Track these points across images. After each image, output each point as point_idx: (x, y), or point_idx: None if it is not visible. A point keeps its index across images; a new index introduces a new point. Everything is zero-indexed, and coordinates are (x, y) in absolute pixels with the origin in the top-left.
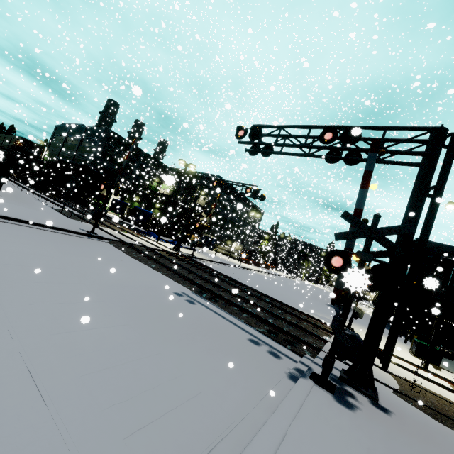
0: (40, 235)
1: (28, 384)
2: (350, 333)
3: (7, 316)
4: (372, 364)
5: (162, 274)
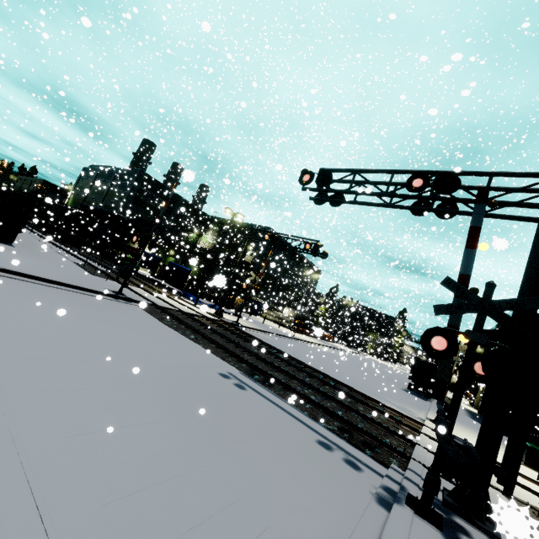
0: (58, 295)
1: (31, 521)
2: (462, 443)
3: (10, 409)
4: (488, 486)
5: (203, 348)
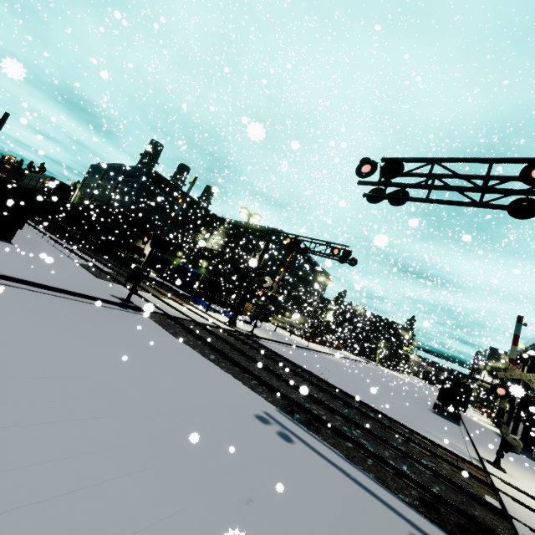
0: (55, 306)
1: None
2: None
3: None
4: None
5: (228, 374)
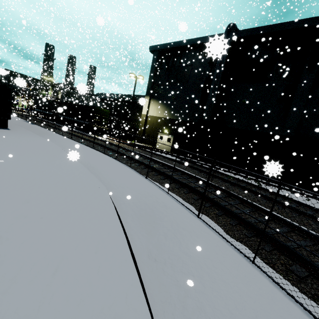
0: None
1: None
2: None
3: None
4: None
5: None
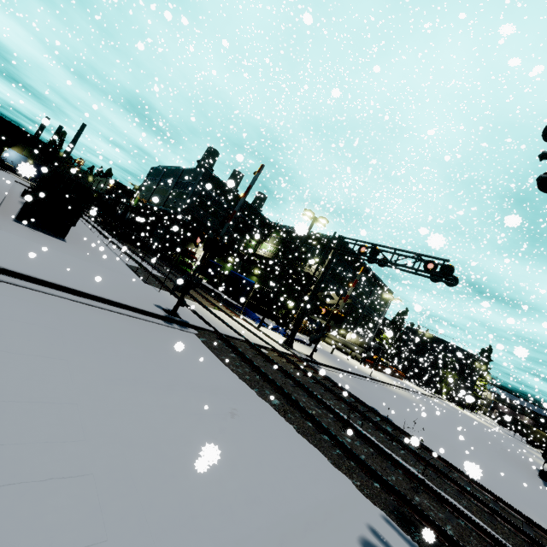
0: (83, 320)
1: None
2: None
3: None
4: None
5: (299, 435)
